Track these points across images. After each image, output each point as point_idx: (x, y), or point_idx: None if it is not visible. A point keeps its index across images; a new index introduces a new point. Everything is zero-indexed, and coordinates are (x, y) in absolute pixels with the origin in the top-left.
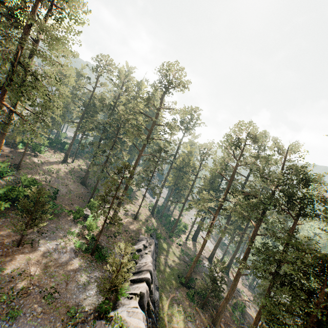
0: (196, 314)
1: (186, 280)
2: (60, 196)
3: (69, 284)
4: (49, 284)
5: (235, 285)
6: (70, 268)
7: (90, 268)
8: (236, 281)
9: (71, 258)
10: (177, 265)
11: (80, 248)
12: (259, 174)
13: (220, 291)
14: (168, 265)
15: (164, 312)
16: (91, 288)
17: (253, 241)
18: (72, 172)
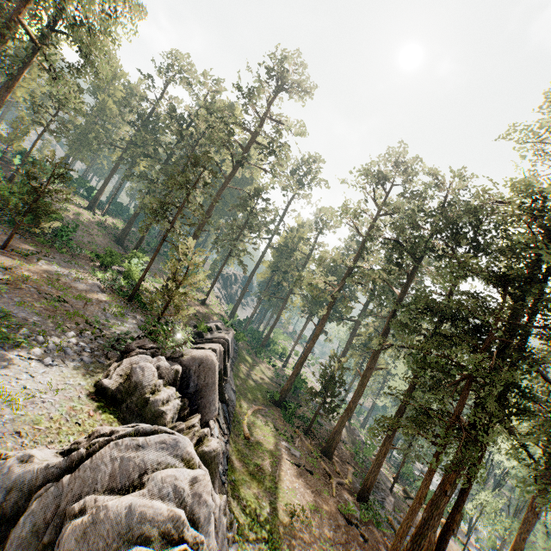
0: (296, 437)
1: (282, 395)
2: (78, 241)
3: (90, 307)
4: (56, 294)
5: (363, 385)
6: (92, 296)
7: (126, 308)
8: (365, 379)
9: (94, 291)
10: (267, 384)
11: (111, 283)
12: (408, 219)
13: (337, 406)
14: (252, 379)
15: (243, 419)
16: (127, 323)
17: (395, 311)
18: (101, 225)
